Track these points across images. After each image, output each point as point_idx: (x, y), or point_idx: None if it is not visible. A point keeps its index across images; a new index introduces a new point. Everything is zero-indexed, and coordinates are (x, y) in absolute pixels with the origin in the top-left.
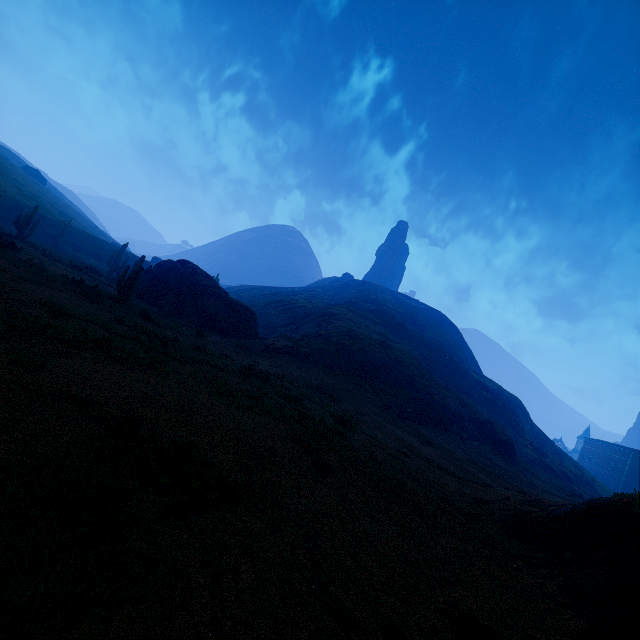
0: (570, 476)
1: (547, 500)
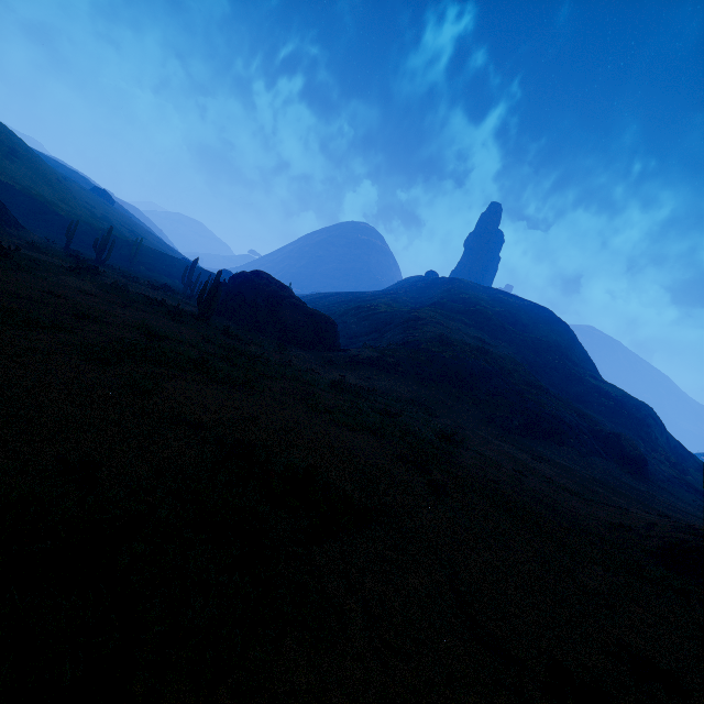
0: None
1: None
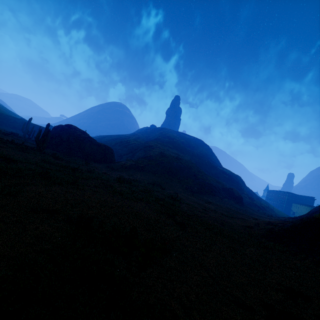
0: (265, 208)
1: (274, 221)
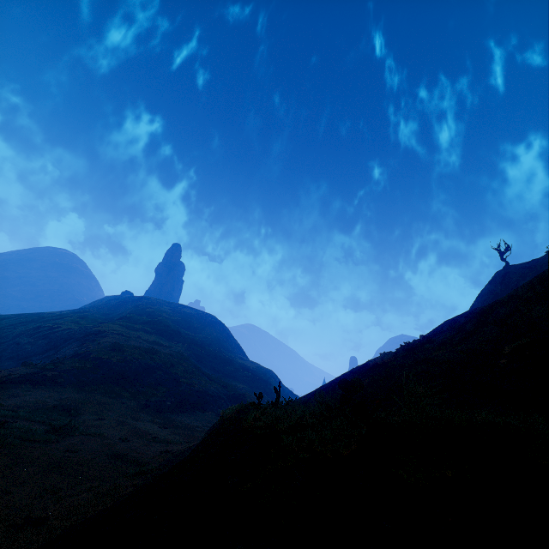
0: None
1: None
